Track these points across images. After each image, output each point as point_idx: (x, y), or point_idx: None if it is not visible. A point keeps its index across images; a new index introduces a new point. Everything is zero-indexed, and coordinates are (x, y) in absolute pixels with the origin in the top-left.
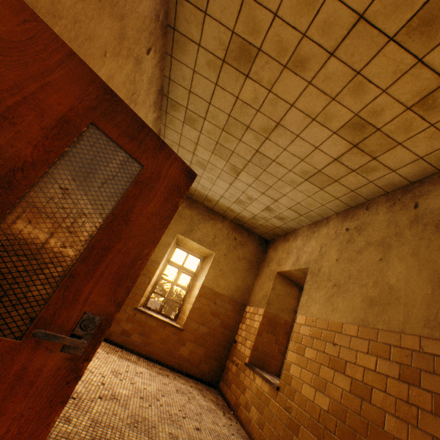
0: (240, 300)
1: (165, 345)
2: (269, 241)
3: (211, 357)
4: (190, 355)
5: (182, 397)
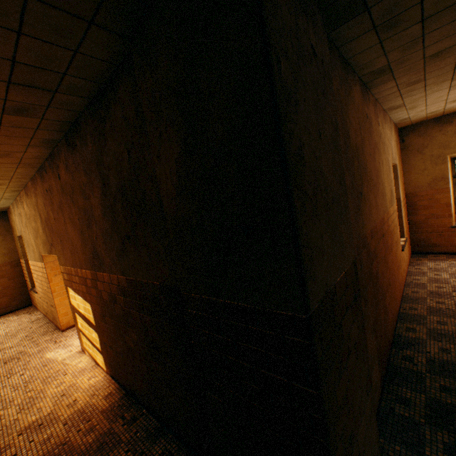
0: (13, 259)
1: None
2: (7, 211)
3: (16, 297)
4: (0, 305)
5: None
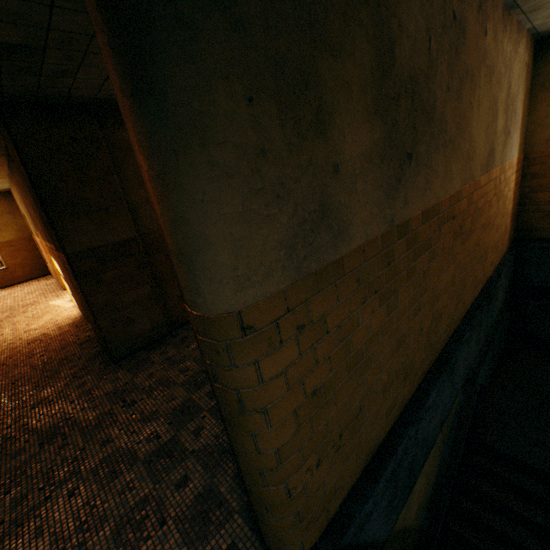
0: (27, 235)
1: (7, 279)
2: (11, 191)
3: (36, 267)
4: (24, 273)
5: (25, 287)
